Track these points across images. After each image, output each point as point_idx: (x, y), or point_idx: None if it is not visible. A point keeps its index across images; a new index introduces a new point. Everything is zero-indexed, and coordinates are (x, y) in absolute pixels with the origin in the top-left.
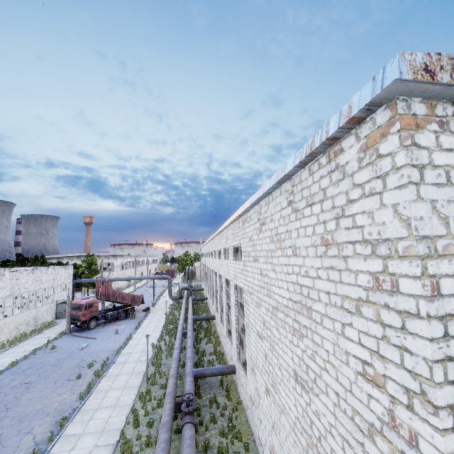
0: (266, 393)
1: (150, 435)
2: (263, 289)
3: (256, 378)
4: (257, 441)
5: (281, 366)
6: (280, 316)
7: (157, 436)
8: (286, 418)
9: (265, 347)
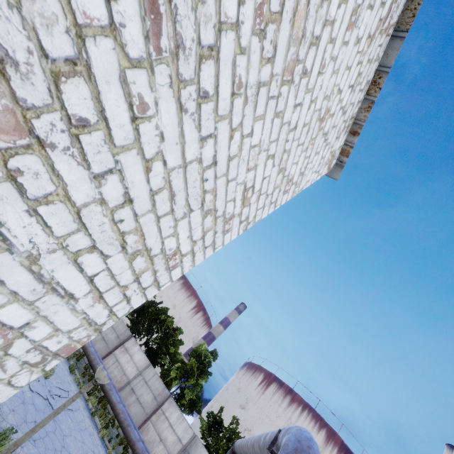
0: None
1: None
2: None
3: None
4: None
5: None
6: None
7: None
8: None
9: None
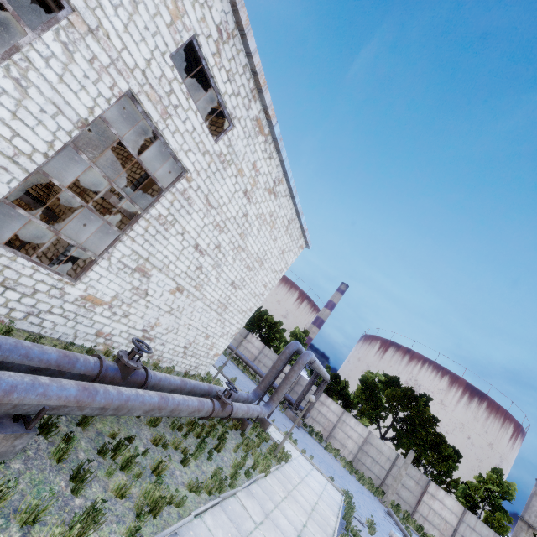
0: (174, 291)
1: (111, 469)
2: (239, 227)
3: (149, 280)
4: (80, 340)
5: (222, 278)
6: (243, 255)
7: (130, 438)
8: (202, 302)
9: (205, 262)
